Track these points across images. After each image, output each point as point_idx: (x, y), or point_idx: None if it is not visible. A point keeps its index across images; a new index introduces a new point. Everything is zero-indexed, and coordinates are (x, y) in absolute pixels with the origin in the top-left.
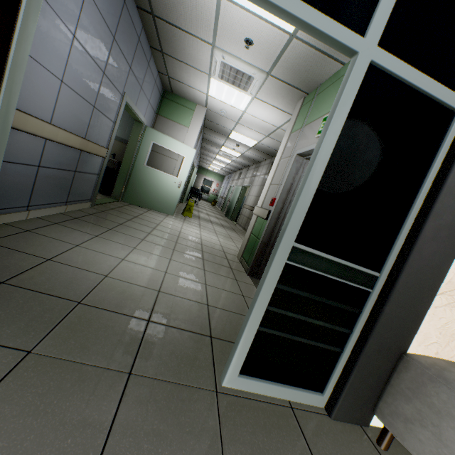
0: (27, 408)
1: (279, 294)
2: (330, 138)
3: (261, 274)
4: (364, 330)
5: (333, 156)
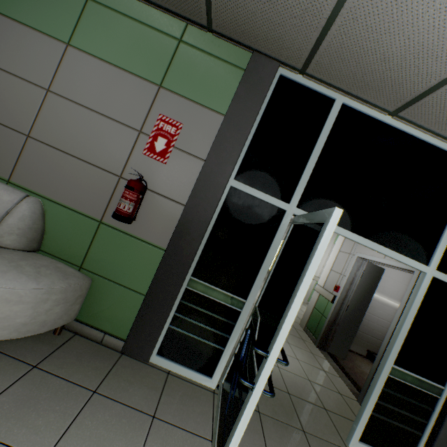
0: (280, 444)
1: (383, 393)
2: (412, 312)
3: (327, 347)
4: (436, 423)
5: (413, 319)
